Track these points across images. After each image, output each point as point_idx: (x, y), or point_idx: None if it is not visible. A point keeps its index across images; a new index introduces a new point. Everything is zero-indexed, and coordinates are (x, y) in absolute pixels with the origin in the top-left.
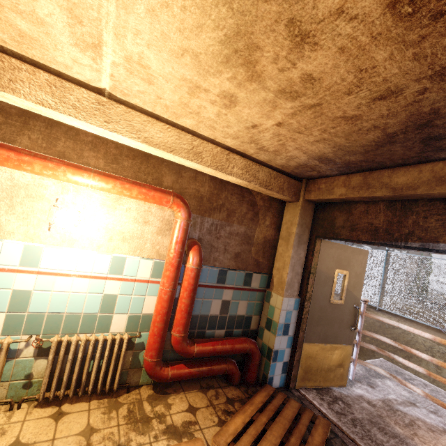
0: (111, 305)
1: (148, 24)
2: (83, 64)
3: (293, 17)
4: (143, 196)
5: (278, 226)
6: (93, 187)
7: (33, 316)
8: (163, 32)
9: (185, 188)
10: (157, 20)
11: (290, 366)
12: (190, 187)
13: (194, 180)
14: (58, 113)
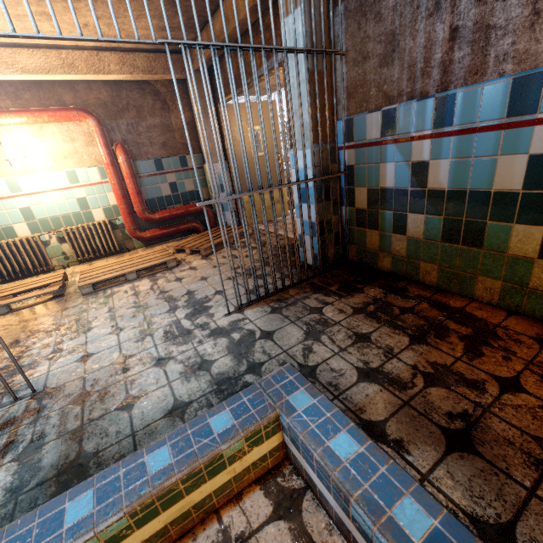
0: (86, 204)
1: None
2: None
3: None
4: (54, 119)
5: (192, 106)
6: (15, 124)
7: (42, 221)
8: None
9: (86, 101)
10: None
11: (238, 213)
12: (90, 98)
13: (90, 91)
14: None
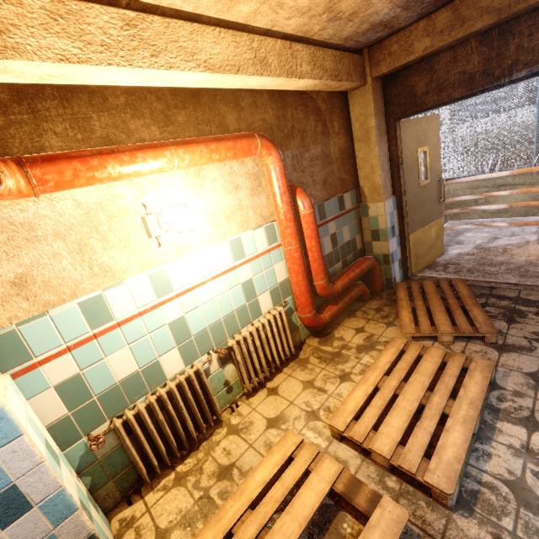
0: (252, 290)
1: None
2: None
3: None
4: (232, 153)
5: (346, 128)
6: (178, 168)
7: (199, 337)
8: None
9: (251, 124)
10: None
11: (403, 261)
12: (255, 119)
13: (255, 108)
14: (94, 67)
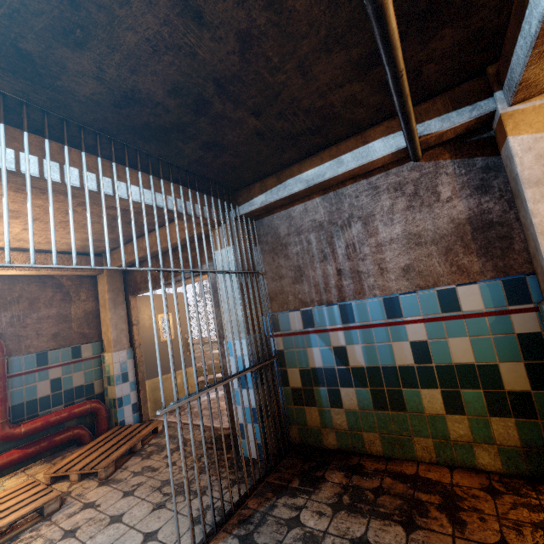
0: None
1: None
2: None
3: None
4: None
5: (97, 297)
6: None
7: None
8: None
9: None
10: None
11: (140, 405)
12: None
13: None
14: None
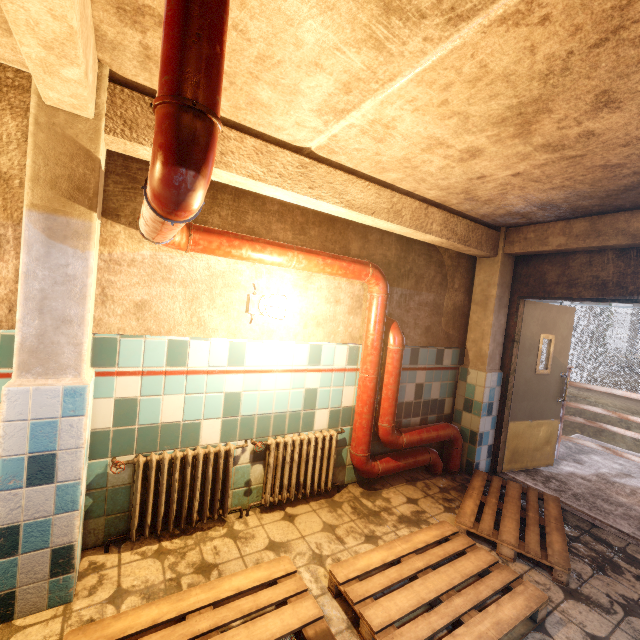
0: (313, 400)
1: (433, 94)
2: (305, 126)
3: (608, 89)
4: (343, 272)
5: (467, 288)
6: (294, 268)
7: (245, 420)
8: (445, 100)
9: (372, 255)
10: (448, 91)
11: (495, 450)
12: (377, 252)
13: (380, 244)
14: (267, 185)
